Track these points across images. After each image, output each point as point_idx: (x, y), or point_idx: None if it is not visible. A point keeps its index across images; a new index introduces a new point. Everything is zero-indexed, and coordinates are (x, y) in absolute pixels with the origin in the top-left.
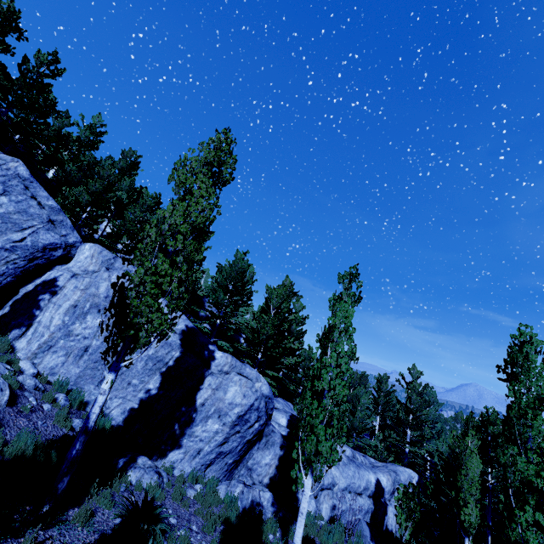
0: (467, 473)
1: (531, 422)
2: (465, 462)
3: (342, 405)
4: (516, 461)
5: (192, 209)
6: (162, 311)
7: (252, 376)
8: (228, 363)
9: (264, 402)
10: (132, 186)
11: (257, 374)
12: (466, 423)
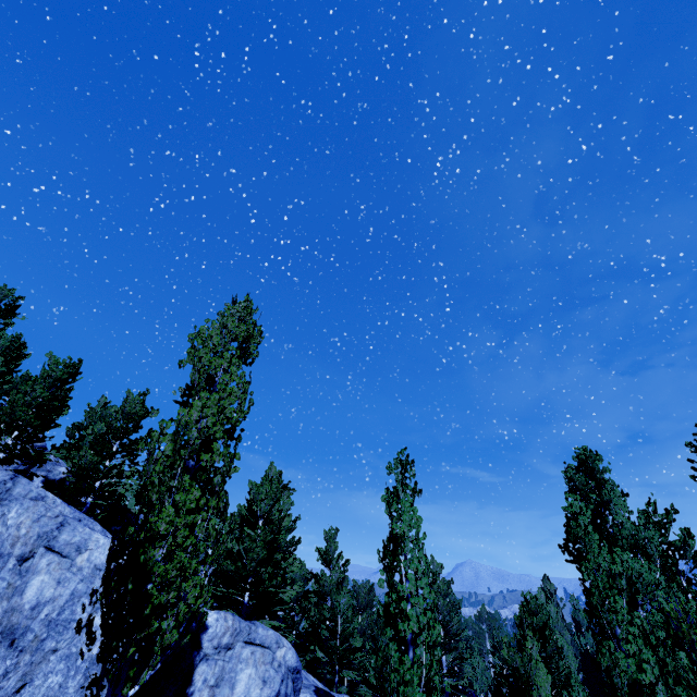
0: (539, 693)
1: (614, 605)
2: (534, 679)
3: (436, 649)
4: (617, 659)
5: (227, 403)
6: (198, 572)
7: (271, 639)
8: (229, 628)
9: (292, 681)
10: (14, 346)
11: (275, 634)
12: (520, 623)
